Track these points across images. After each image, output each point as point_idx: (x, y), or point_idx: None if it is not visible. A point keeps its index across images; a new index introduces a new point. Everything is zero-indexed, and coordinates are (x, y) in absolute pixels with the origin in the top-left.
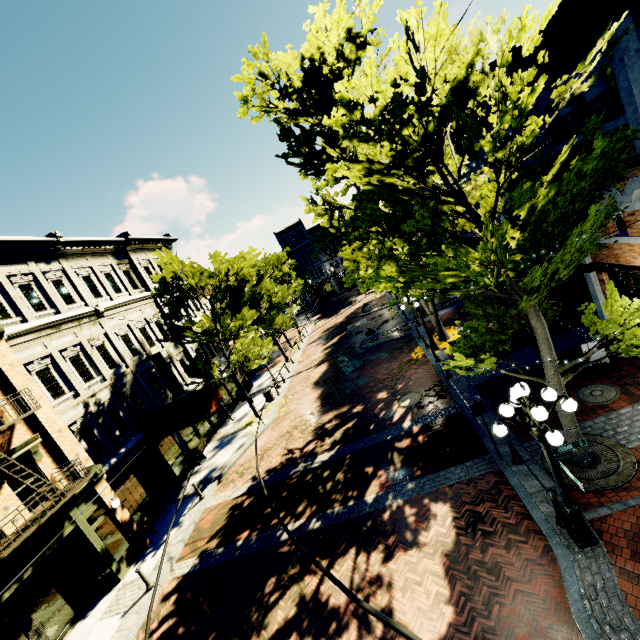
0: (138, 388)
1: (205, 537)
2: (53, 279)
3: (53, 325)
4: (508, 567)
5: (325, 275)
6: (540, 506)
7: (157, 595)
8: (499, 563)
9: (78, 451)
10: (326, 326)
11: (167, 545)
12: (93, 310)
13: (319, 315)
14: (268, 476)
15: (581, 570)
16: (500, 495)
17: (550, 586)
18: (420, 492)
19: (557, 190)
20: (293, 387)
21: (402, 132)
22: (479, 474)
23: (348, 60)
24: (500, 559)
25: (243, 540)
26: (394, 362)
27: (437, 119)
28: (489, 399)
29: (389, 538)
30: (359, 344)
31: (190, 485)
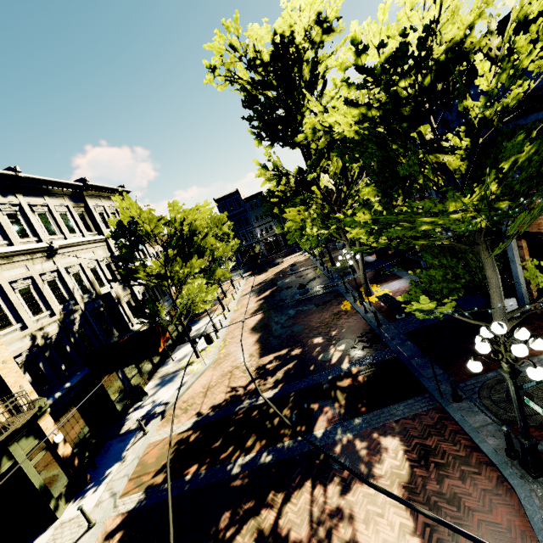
0: (86, 325)
1: (150, 472)
2: (8, 212)
3: (5, 256)
4: (467, 497)
5: (256, 239)
6: (487, 439)
7: (99, 533)
8: (457, 494)
9: (22, 383)
10: (257, 281)
11: (109, 480)
12: (47, 246)
13: (250, 272)
14: (213, 412)
15: (539, 499)
16: (446, 429)
17: (511, 515)
18: (368, 427)
19: (537, 148)
20: (231, 332)
21: (399, 83)
22: (422, 410)
23: (313, 42)
24: (457, 490)
25: (192, 474)
26: (325, 312)
27: (434, 74)
28: (419, 345)
29: (344, 471)
30: (290, 297)
31: (132, 420)
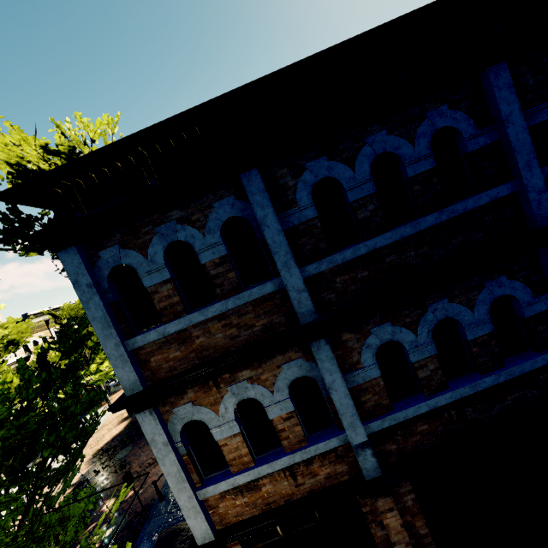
0: None
1: None
2: None
3: None
4: None
5: None
6: None
7: None
8: None
9: None
10: None
11: None
12: None
13: None
14: None
15: None
16: None
17: None
18: None
19: None
20: None
21: None
22: None
23: None
24: None
25: None
26: None
27: None
28: None
29: None
30: None
31: None
